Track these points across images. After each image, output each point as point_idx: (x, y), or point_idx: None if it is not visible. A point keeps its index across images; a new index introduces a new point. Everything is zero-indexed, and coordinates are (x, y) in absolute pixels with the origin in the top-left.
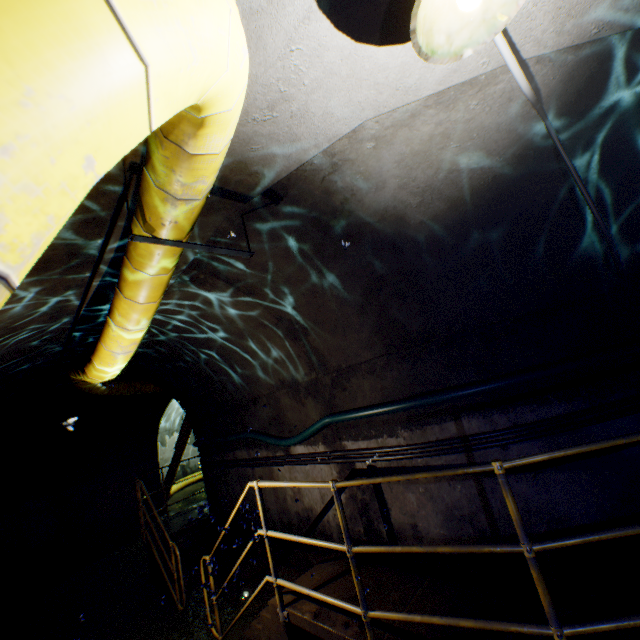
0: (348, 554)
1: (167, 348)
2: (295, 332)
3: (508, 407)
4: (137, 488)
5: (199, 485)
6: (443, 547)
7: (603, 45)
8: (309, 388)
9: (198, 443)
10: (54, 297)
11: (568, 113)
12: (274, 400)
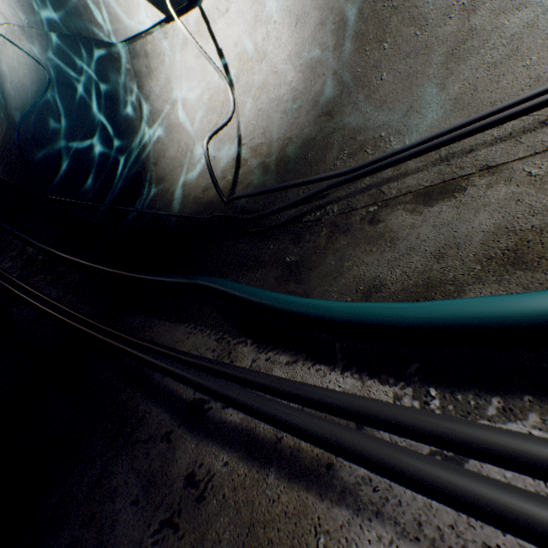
0: None
1: None
2: None
3: None
4: None
5: None
6: None
7: (53, 43)
8: None
9: None
10: None
11: (57, 78)
12: None
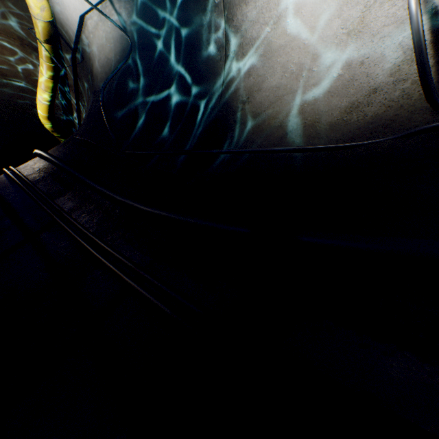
0: None
1: None
2: None
3: (29, 164)
4: None
5: None
6: None
7: (138, 6)
8: None
9: None
10: None
11: (138, 42)
12: None
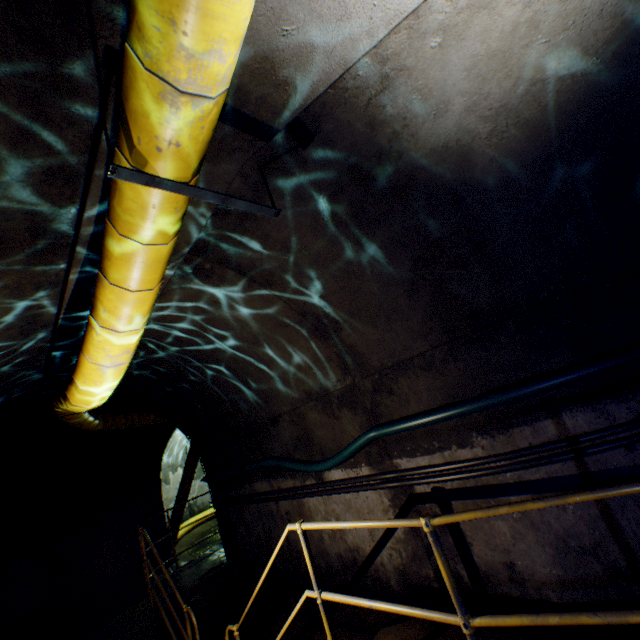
0: (465, 631)
1: (167, 367)
2: (323, 329)
3: (626, 393)
4: (140, 538)
5: (208, 525)
6: (639, 615)
7: None
8: (343, 397)
9: (208, 477)
10: (21, 300)
11: None
12: (299, 417)
